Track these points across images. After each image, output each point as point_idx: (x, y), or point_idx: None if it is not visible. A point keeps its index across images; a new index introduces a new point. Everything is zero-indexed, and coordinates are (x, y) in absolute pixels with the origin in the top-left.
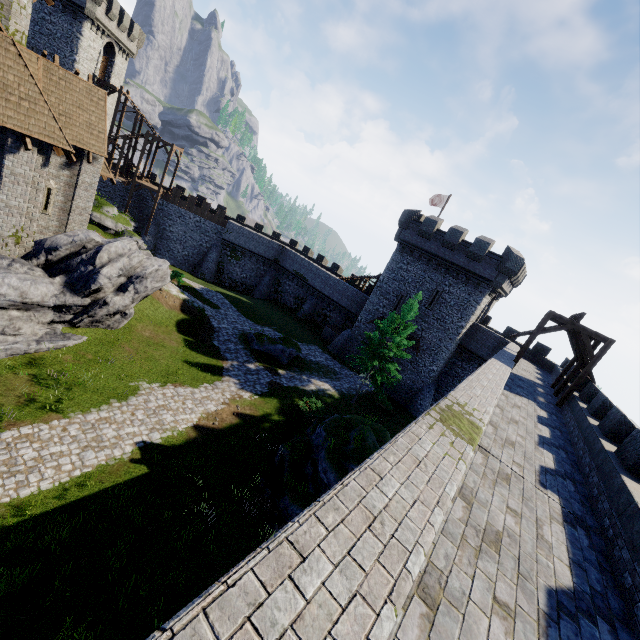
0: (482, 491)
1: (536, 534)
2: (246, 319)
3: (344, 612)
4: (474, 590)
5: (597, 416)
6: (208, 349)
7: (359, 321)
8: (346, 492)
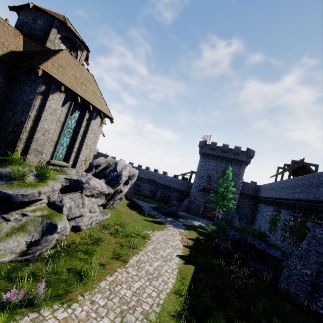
0: None
1: None
2: (143, 202)
3: None
4: None
5: None
6: (147, 215)
7: (192, 192)
8: None
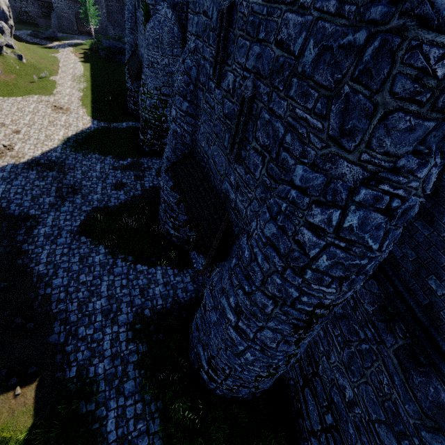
0: None
1: None
2: None
3: None
4: None
5: None
6: (35, 44)
7: (55, 3)
8: None
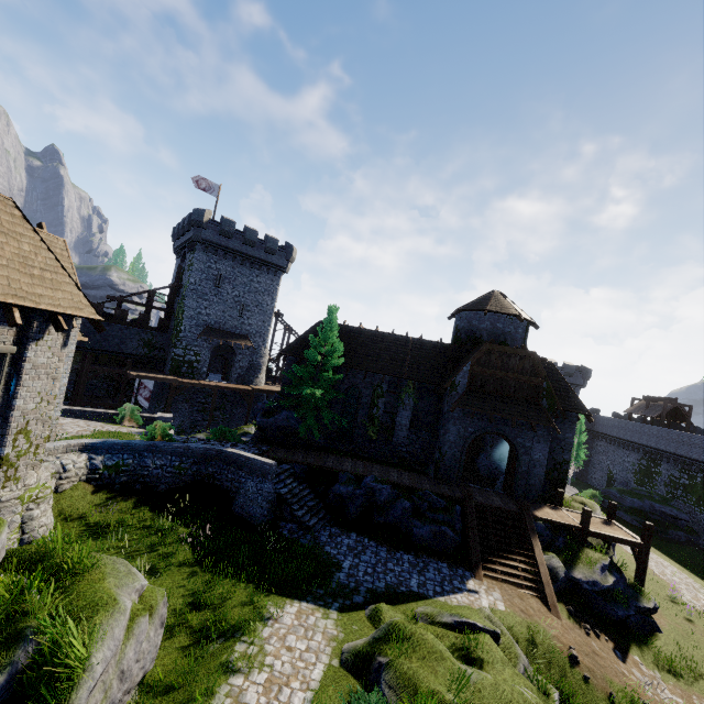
0: None
1: None
2: None
3: None
4: None
5: None
6: None
7: None
8: None
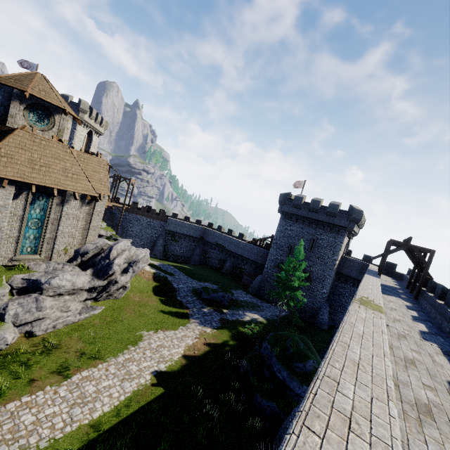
0: (394, 342)
1: (431, 360)
2: (192, 279)
3: (372, 358)
4: (411, 381)
5: (442, 299)
6: (175, 303)
7: (266, 268)
8: (345, 328)
